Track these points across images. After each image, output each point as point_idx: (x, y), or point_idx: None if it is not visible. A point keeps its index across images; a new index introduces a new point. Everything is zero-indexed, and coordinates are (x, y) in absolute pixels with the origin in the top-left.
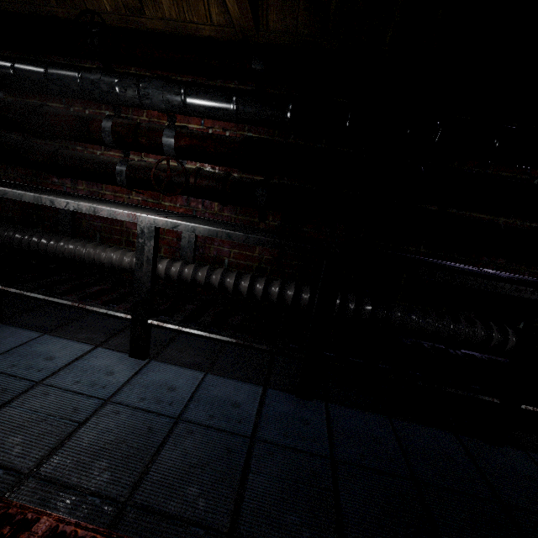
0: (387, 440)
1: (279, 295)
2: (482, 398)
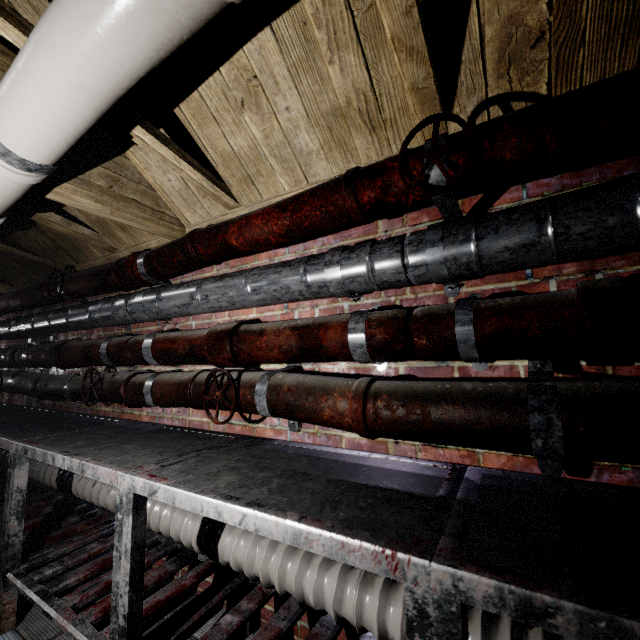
0: None
1: None
2: None
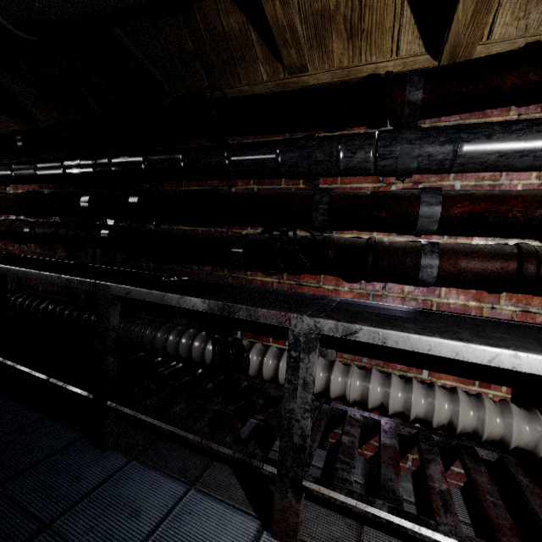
0: (2, 429)
1: (43, 311)
2: (82, 393)
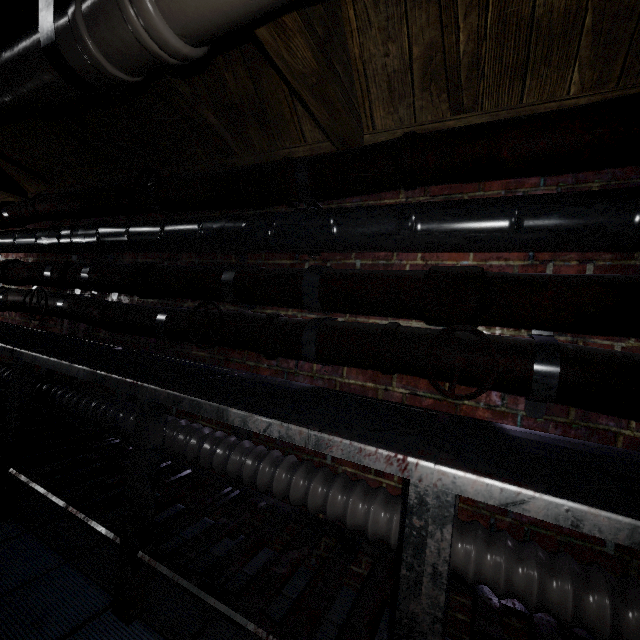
0: None
1: (4, 379)
2: None
